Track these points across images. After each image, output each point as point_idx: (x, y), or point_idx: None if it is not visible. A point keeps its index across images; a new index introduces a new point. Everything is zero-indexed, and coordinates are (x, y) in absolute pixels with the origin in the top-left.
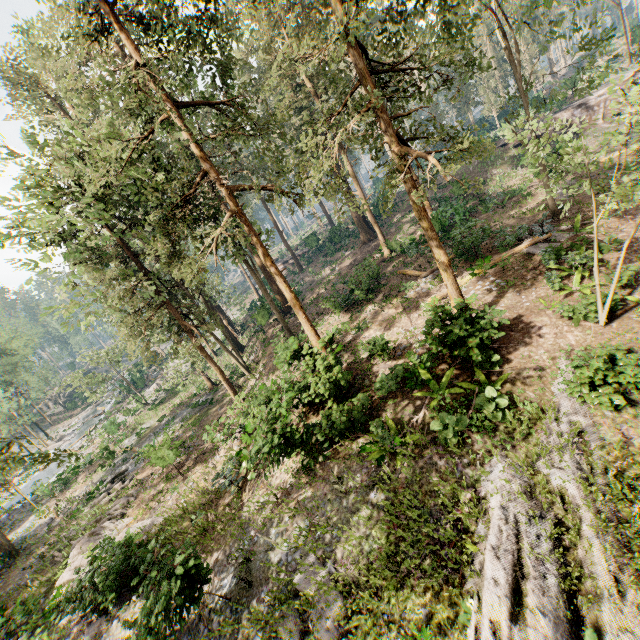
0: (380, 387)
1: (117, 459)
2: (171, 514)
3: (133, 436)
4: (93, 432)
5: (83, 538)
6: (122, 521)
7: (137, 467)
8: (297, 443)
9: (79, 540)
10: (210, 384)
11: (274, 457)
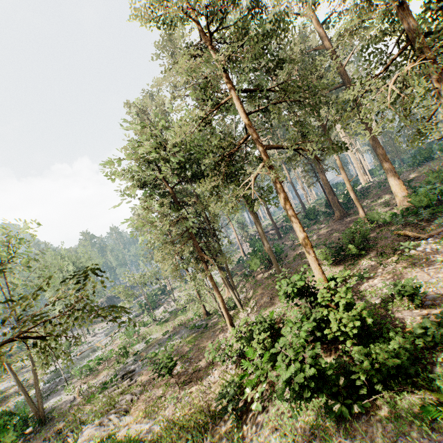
0: (419, 335)
1: (129, 359)
2: (167, 425)
3: (142, 343)
4: (116, 334)
5: (92, 424)
6: (124, 418)
7: (142, 369)
8: (328, 380)
9: (89, 425)
10: (205, 312)
11: (305, 390)
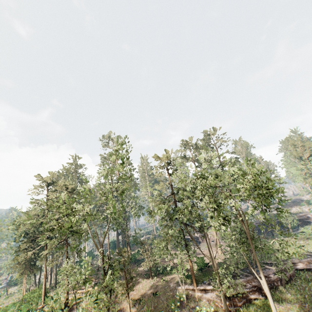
0: None
1: None
2: None
3: None
4: None
5: None
6: None
7: None
8: None
9: None
10: None
11: None
